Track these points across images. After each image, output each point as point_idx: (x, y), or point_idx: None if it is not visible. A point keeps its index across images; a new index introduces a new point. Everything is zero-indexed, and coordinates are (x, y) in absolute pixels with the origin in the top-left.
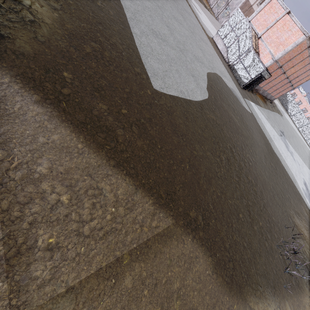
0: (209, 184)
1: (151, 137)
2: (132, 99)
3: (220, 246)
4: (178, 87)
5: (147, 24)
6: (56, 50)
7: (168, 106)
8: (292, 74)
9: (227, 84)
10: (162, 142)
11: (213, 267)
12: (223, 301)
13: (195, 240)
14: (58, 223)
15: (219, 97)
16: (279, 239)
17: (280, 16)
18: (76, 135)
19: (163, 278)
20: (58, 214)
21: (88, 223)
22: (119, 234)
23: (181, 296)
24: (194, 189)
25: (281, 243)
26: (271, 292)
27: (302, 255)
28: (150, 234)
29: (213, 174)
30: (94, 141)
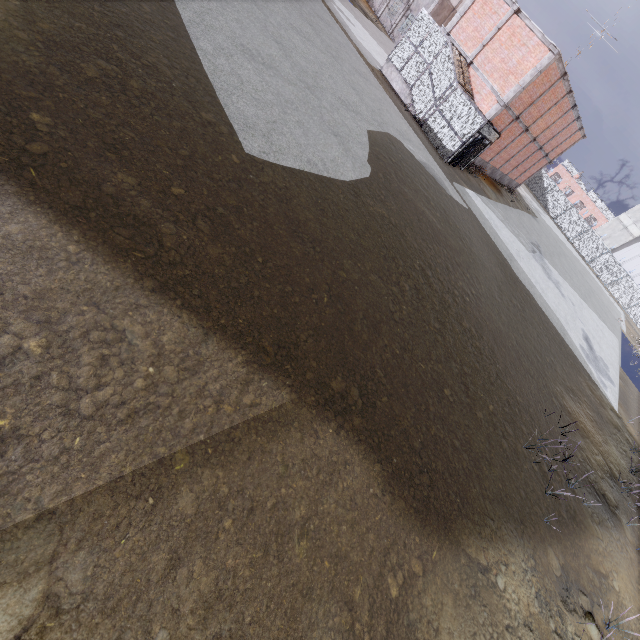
0: (374, 332)
1: (241, 241)
2: (196, 169)
3: (400, 445)
4: (302, 154)
5: (231, 35)
6: (14, 68)
7: (281, 186)
8: (543, 133)
9: (415, 154)
10: (268, 251)
11: (385, 481)
12: (406, 543)
13: (343, 432)
14: (19, 391)
15: (395, 176)
16: (532, 436)
17: (502, 19)
18: (62, 229)
19: (269, 498)
20: (17, 373)
21: (92, 393)
22: (166, 415)
23: (312, 533)
24: (342, 341)
25: (537, 443)
26: (517, 531)
27: (581, 464)
28: (238, 418)
29: (385, 315)
30: (105, 242)
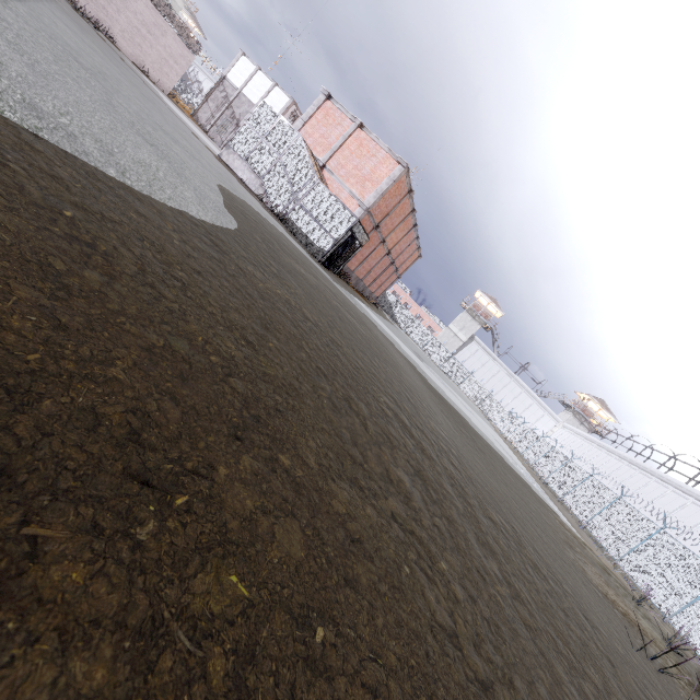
0: None
1: None
2: None
3: None
4: None
5: None
6: None
7: None
8: (395, 247)
9: (289, 240)
10: None
11: None
12: None
13: None
14: None
15: (281, 249)
16: None
17: (348, 130)
18: None
19: None
20: None
21: None
22: None
23: None
24: None
25: None
26: None
27: None
28: None
29: None
30: None
